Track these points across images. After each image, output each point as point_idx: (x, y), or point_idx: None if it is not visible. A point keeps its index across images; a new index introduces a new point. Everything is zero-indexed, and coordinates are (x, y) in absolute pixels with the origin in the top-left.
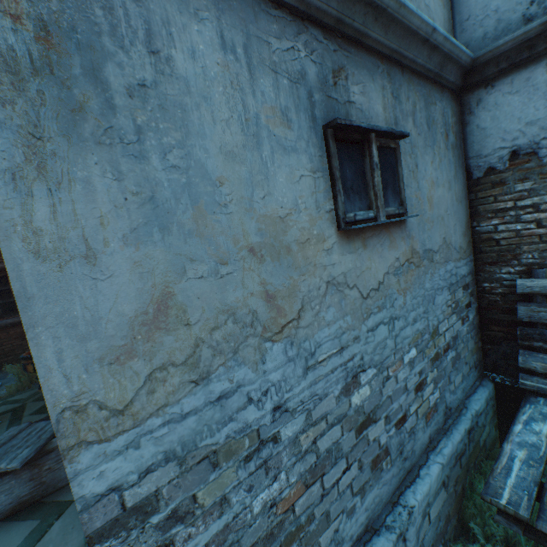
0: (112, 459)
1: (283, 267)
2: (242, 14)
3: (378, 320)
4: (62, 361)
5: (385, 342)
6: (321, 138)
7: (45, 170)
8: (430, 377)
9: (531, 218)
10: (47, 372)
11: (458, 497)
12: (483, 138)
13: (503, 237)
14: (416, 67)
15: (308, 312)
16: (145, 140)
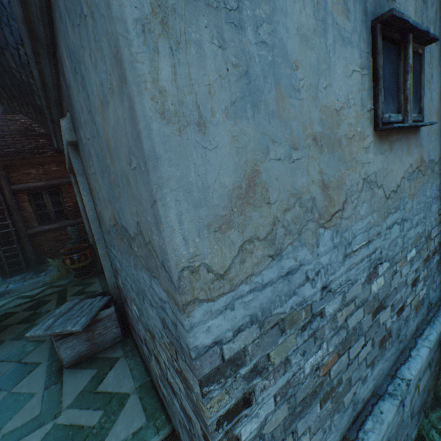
0: (215, 317)
1: (335, 160)
2: None
3: (393, 220)
4: (181, 223)
5: (396, 240)
6: (369, 34)
7: (167, 26)
8: (421, 275)
9: None
10: (171, 232)
11: (436, 375)
12: None
13: None
14: None
15: (349, 205)
16: (242, 9)
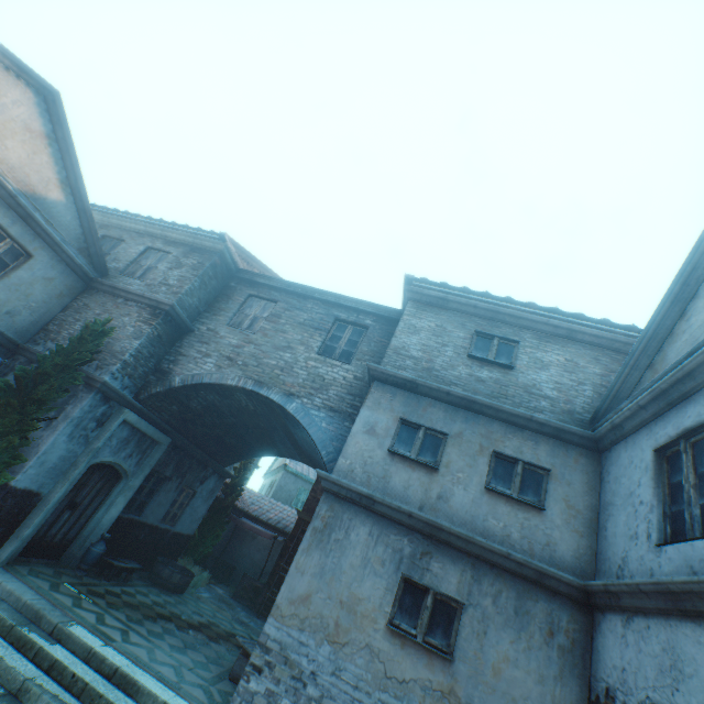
0: (274, 626)
1: (349, 617)
2: (383, 525)
3: (391, 702)
4: (284, 592)
5: None
6: (399, 577)
7: (308, 550)
8: None
9: None
10: (281, 592)
11: None
12: (597, 659)
13: None
14: (508, 568)
15: (350, 647)
16: (331, 552)
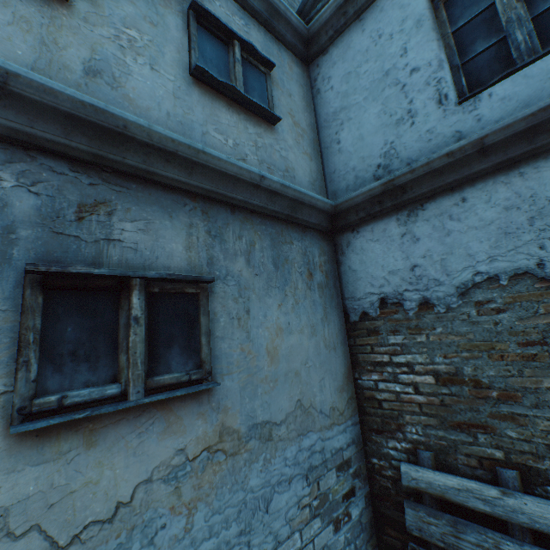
0: None
1: None
2: None
3: None
4: None
5: None
6: (17, 285)
7: None
8: None
9: (408, 379)
10: None
11: None
12: (355, 279)
13: (385, 397)
14: (256, 208)
15: None
16: None
